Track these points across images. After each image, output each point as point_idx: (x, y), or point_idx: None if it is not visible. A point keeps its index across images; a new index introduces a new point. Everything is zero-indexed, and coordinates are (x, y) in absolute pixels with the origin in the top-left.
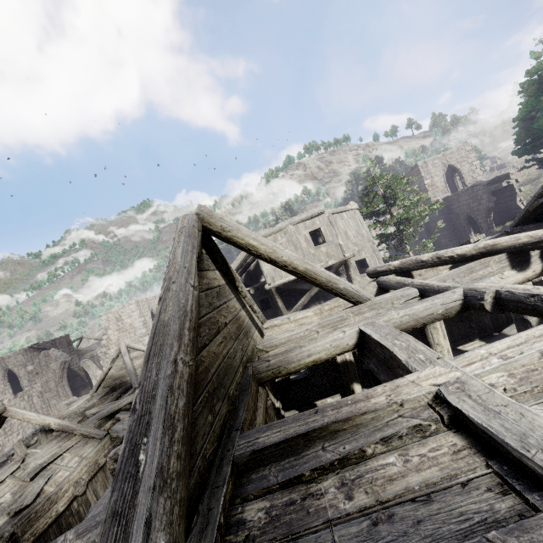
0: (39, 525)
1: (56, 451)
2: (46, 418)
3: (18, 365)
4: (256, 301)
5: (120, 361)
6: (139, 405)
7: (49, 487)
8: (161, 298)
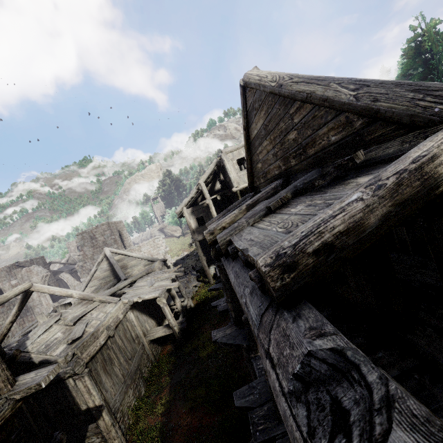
0: (91, 350)
1: (85, 309)
2: (68, 290)
3: (2, 280)
4: (217, 210)
5: (104, 265)
6: (344, 80)
7: (89, 329)
8: (291, 78)
